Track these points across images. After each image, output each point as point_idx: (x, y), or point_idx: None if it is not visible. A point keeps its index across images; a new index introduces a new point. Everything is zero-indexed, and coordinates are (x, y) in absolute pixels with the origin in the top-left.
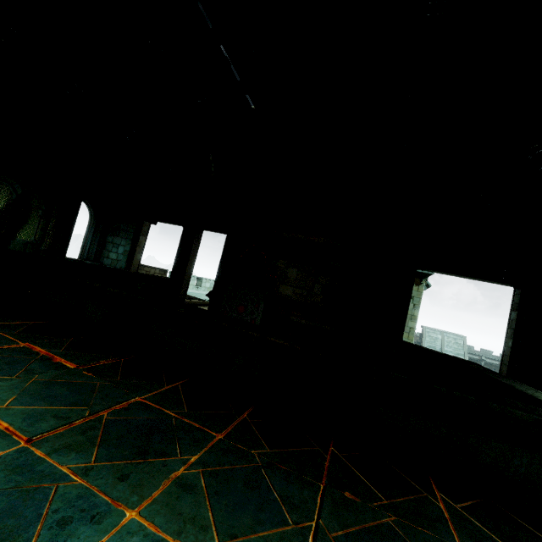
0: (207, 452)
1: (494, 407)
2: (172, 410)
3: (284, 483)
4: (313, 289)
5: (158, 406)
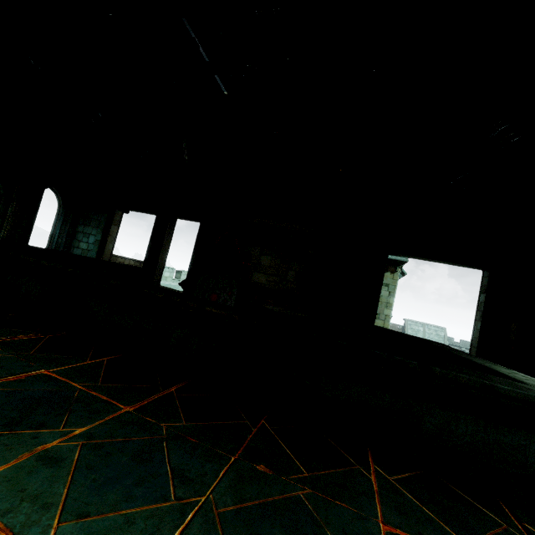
0: (102, 424)
1: (437, 371)
2: (81, 383)
3: (185, 456)
4: (287, 276)
5: (65, 379)
